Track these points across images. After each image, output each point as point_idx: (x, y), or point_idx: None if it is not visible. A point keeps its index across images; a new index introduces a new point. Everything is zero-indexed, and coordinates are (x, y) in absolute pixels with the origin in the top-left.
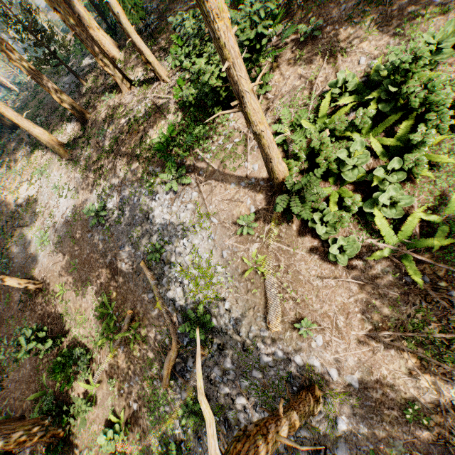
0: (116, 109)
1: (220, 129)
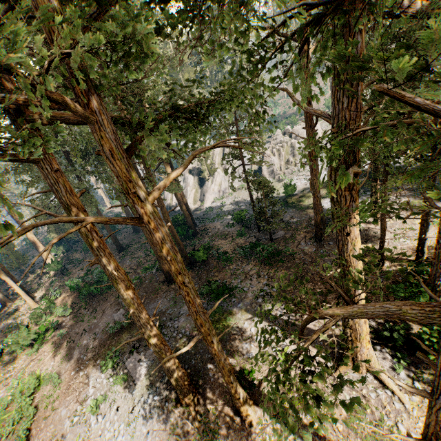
0: (16, 311)
1: (17, 361)
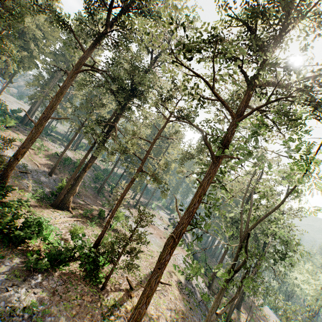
0: None
1: None
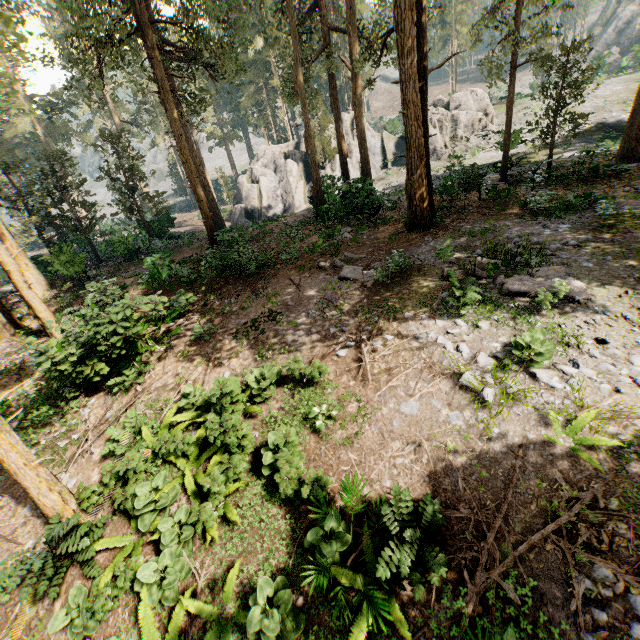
0: None
1: (70, 416)
